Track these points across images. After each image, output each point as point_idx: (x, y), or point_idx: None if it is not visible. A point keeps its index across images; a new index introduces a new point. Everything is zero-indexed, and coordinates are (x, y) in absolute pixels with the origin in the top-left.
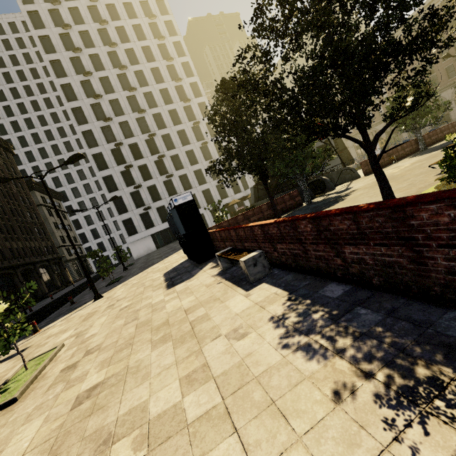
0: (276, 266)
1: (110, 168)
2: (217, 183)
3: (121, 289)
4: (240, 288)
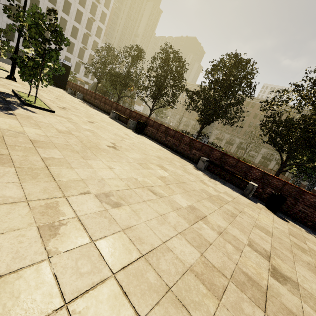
0: (84, 100)
1: None
2: (78, 61)
3: (7, 65)
4: (73, 97)
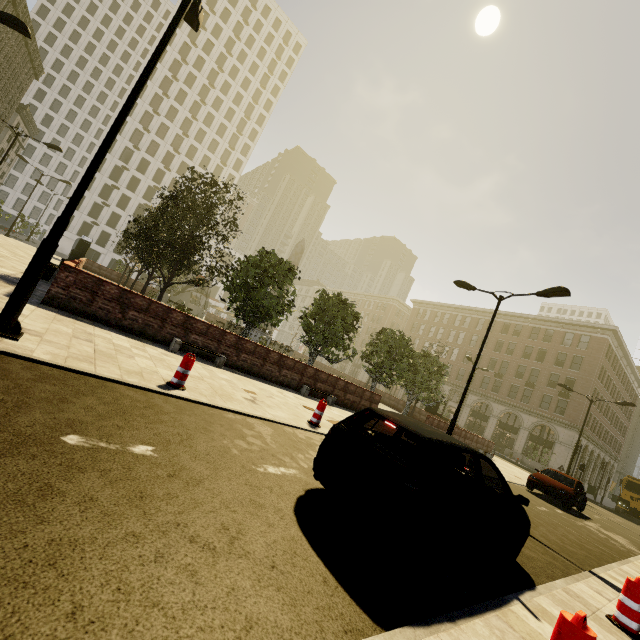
0: None
1: (101, 174)
2: None
3: (22, 243)
4: None
